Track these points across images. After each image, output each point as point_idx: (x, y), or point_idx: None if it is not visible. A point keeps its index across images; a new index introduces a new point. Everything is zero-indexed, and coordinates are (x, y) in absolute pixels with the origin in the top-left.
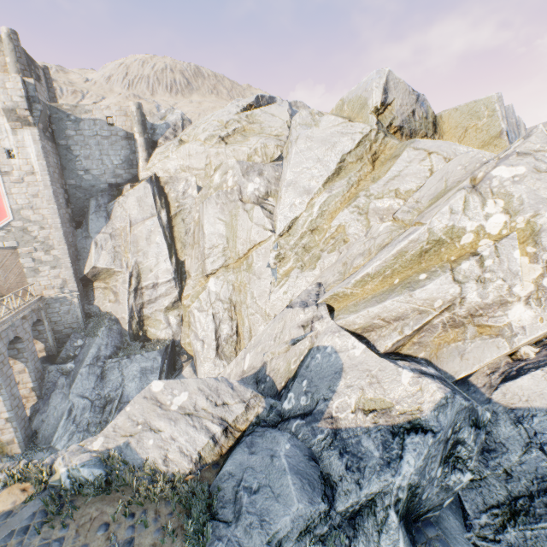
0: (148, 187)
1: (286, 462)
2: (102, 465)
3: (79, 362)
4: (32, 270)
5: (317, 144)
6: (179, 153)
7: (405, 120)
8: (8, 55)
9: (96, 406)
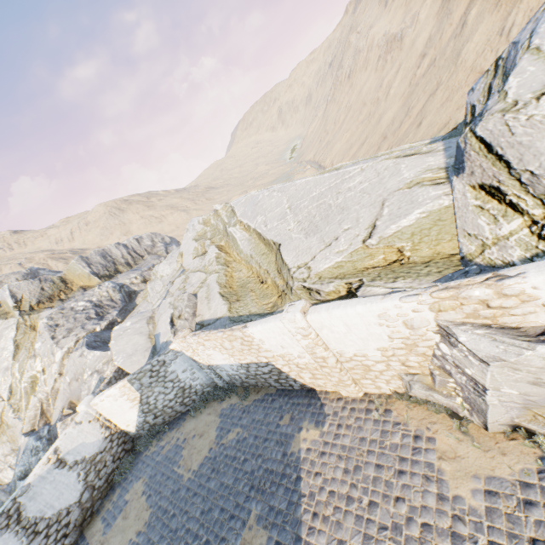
0: None
1: None
2: None
3: None
4: None
5: None
6: None
7: (40, 297)
8: None
9: None
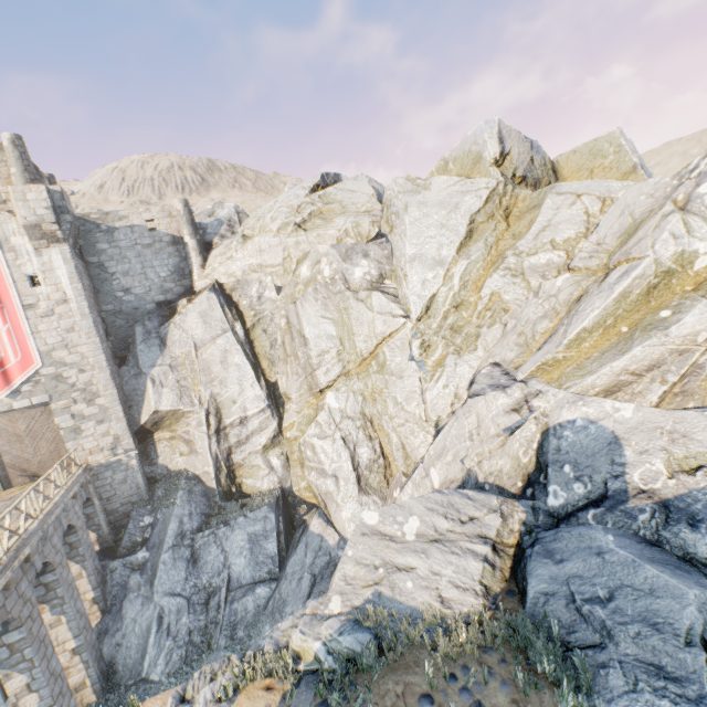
0: (212, 297)
1: (628, 553)
2: (363, 628)
3: (155, 547)
4: (72, 430)
5: (434, 208)
6: (245, 250)
7: (527, 169)
8: (14, 164)
9: (195, 604)
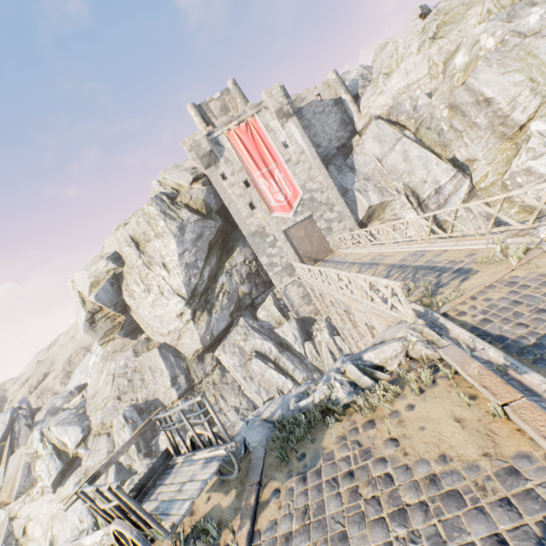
0: (380, 123)
1: None
2: None
3: None
4: (326, 230)
5: None
6: (391, 81)
7: None
8: (238, 96)
9: None
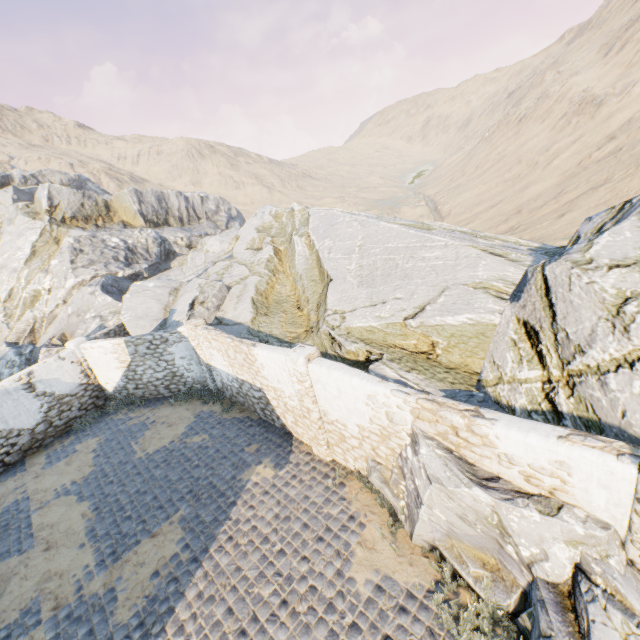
0: None
1: None
2: None
3: None
4: None
5: (16, 237)
6: None
7: (77, 212)
8: None
9: None
